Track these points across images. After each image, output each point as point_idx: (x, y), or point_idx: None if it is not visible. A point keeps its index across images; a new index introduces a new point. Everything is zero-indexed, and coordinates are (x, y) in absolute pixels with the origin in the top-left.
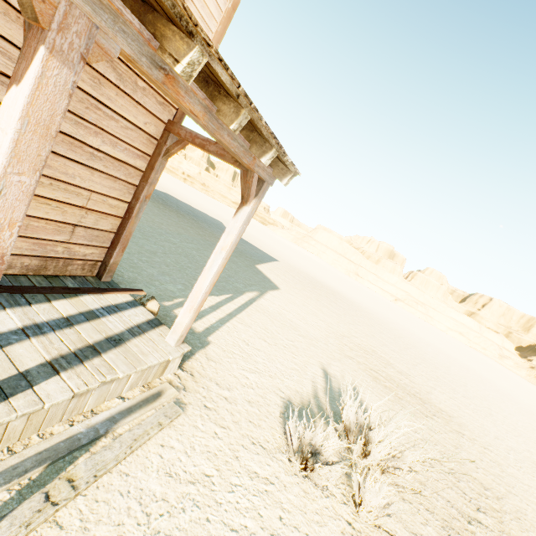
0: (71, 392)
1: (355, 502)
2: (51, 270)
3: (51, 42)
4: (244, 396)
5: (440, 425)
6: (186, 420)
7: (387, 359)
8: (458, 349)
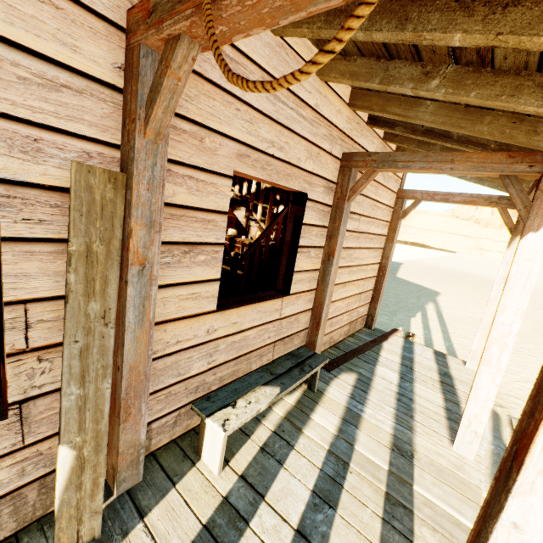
0: None
1: None
2: (350, 330)
3: None
4: None
5: None
6: None
7: None
8: None
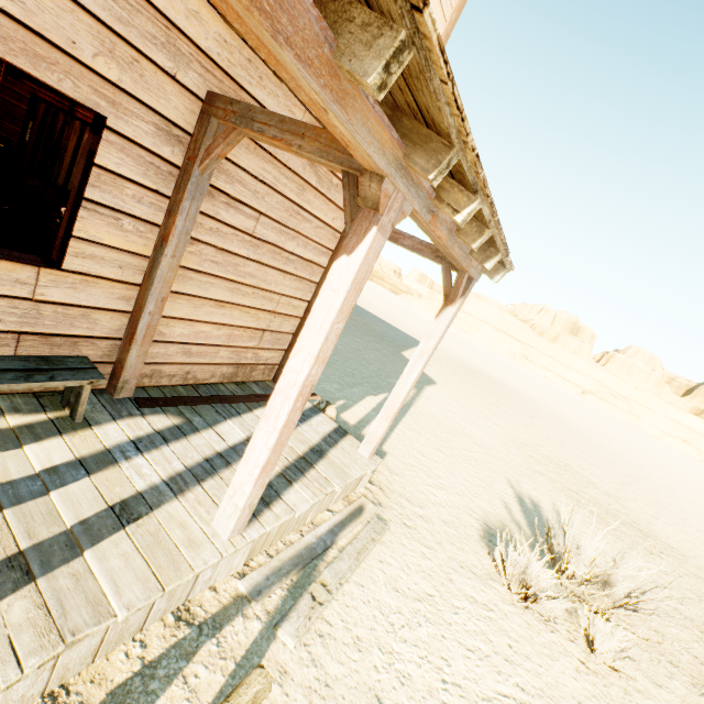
0: (309, 503)
1: (588, 640)
2: (240, 376)
3: (381, 222)
4: (437, 515)
5: (671, 565)
6: (392, 537)
7: (586, 476)
8: (682, 464)
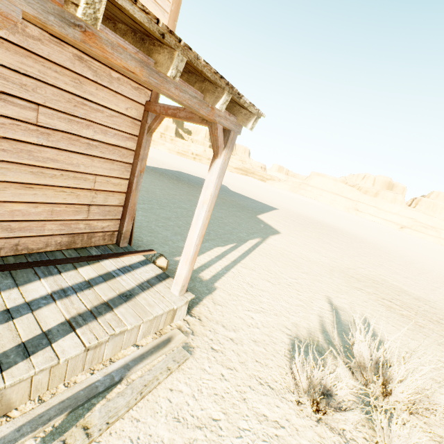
0: (83, 346)
1: None
2: (79, 243)
3: None
4: (249, 336)
5: None
6: (194, 363)
7: (400, 287)
8: None
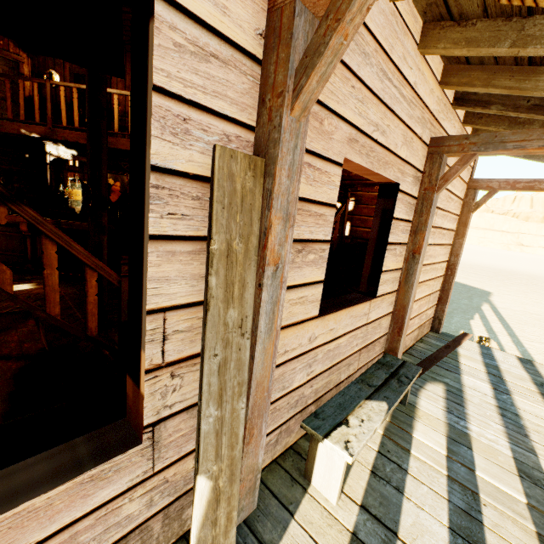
0: None
1: None
2: (419, 335)
3: None
4: None
5: None
6: None
7: None
8: None
